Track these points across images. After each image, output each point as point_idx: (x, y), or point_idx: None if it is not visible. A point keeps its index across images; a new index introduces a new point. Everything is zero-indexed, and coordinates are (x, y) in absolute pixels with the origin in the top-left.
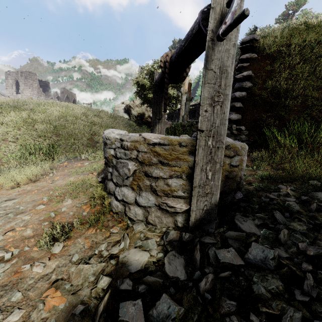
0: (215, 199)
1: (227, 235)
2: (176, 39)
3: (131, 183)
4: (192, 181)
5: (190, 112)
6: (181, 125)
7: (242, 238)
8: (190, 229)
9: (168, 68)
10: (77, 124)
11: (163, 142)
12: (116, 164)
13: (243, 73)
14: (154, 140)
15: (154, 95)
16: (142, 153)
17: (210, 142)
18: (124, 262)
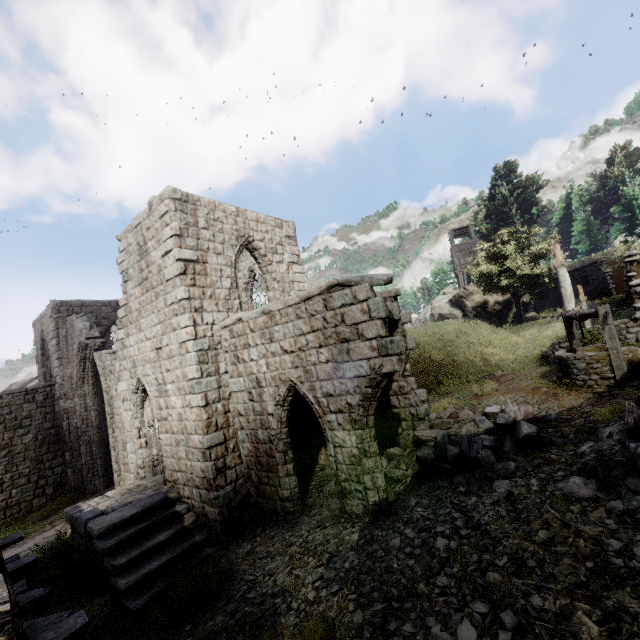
0: (625, 370)
1: (633, 380)
2: (500, 165)
3: (584, 371)
4: (612, 366)
5: (576, 280)
6: (587, 331)
7: (639, 380)
8: (618, 382)
9: (578, 319)
10: (463, 347)
11: (594, 355)
12: (574, 366)
13: (634, 281)
14: (591, 355)
15: (565, 325)
16: (587, 360)
17: (614, 351)
18: (595, 392)
